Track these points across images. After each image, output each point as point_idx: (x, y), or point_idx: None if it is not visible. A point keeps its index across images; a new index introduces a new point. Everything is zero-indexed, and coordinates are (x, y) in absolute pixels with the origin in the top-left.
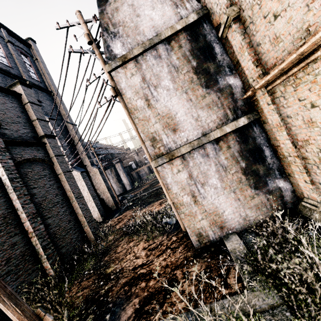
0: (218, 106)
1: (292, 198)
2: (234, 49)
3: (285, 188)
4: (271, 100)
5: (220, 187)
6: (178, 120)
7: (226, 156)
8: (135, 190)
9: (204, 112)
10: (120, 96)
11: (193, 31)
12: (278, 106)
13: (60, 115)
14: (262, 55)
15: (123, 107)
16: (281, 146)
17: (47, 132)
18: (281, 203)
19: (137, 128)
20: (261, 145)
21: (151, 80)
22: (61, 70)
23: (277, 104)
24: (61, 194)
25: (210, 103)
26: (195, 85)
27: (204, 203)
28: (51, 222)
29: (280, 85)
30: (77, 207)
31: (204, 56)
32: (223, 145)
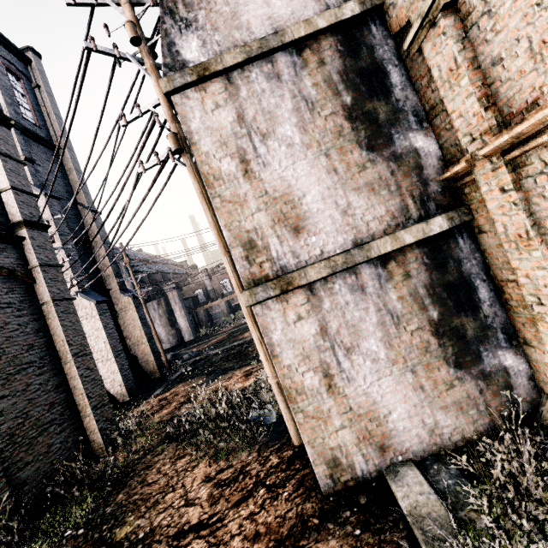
0: (390, 188)
1: (530, 391)
2: (434, 75)
3: (515, 369)
4: (513, 182)
5: (384, 359)
6: (306, 210)
7: (402, 294)
8: (199, 342)
9: (361, 197)
10: (187, 153)
11: (349, 37)
12: (526, 196)
13: (71, 191)
14: (502, 86)
15: (190, 175)
16: (519, 282)
17: (32, 216)
18: (507, 401)
19: (216, 221)
20: (472, 276)
21: (255, 121)
22: (72, 95)
23: (525, 190)
24: (41, 346)
25: (374, 180)
26: (346, 141)
27: (348, 391)
28: (7, 409)
29: (544, 147)
30: (74, 374)
31: (368, 87)
32: (397, 269)
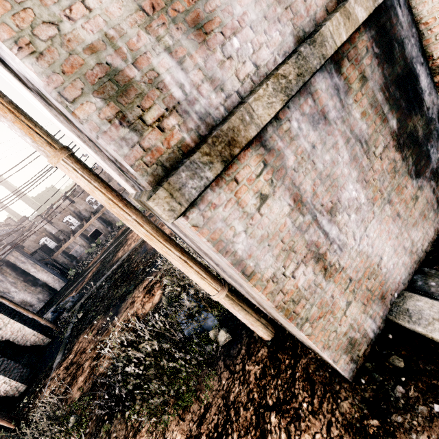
0: None
1: None
2: None
3: None
4: None
5: (366, 203)
6: None
7: (363, 108)
8: (74, 284)
9: None
10: None
11: None
12: None
13: None
14: None
15: None
16: None
17: None
18: None
19: None
20: (414, 61)
21: None
22: None
23: None
24: None
25: None
26: None
27: (344, 262)
28: None
29: None
30: None
31: None
32: (352, 72)
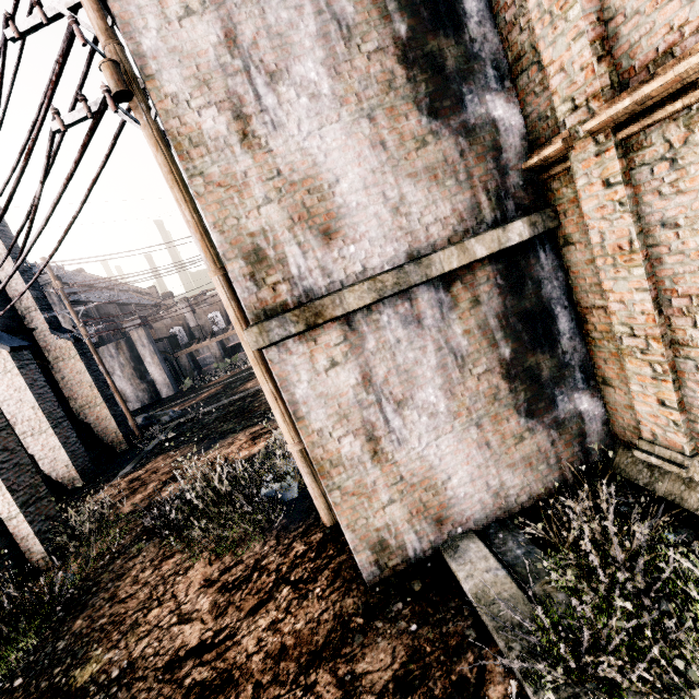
0: (458, 177)
1: (603, 438)
2: None
3: (591, 414)
4: (623, 172)
5: (445, 413)
6: (340, 203)
7: (468, 327)
8: (183, 398)
9: (419, 189)
10: (141, 101)
11: None
12: (636, 192)
13: None
14: (625, 23)
15: (149, 141)
16: (610, 309)
17: None
18: (580, 451)
19: (197, 219)
20: (552, 302)
21: (257, 48)
22: None
23: (636, 184)
24: None
25: (438, 164)
26: (399, 98)
27: (399, 457)
28: None
29: (673, 121)
30: None
31: (432, 12)
32: (463, 294)
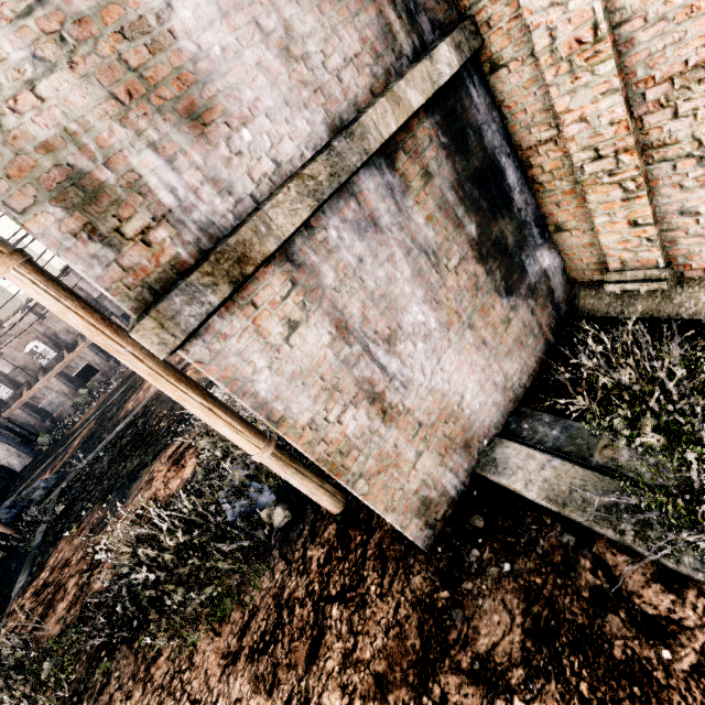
0: None
1: (565, 288)
2: None
3: (552, 268)
4: None
5: (437, 328)
6: (193, 52)
7: (429, 212)
8: (49, 459)
9: (306, 8)
10: None
11: None
12: None
13: None
14: None
15: None
16: (566, 135)
17: None
18: (553, 309)
19: None
20: (497, 152)
21: None
22: None
23: None
24: None
25: None
26: None
27: (410, 403)
28: None
29: None
30: None
31: None
32: (411, 168)
